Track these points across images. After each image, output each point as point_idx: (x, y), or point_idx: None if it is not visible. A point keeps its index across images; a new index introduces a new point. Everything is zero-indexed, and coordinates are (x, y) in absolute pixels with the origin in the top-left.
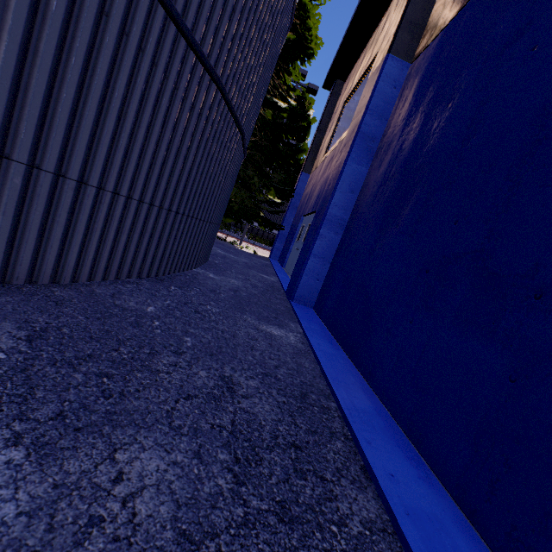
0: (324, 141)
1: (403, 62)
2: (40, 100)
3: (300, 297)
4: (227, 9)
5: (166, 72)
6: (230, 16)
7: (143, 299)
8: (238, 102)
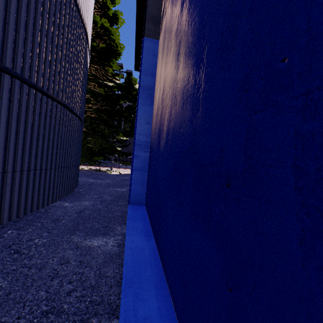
0: None
1: (154, 40)
2: None
3: (134, 200)
4: None
5: None
6: (4, 27)
7: None
8: (46, 84)
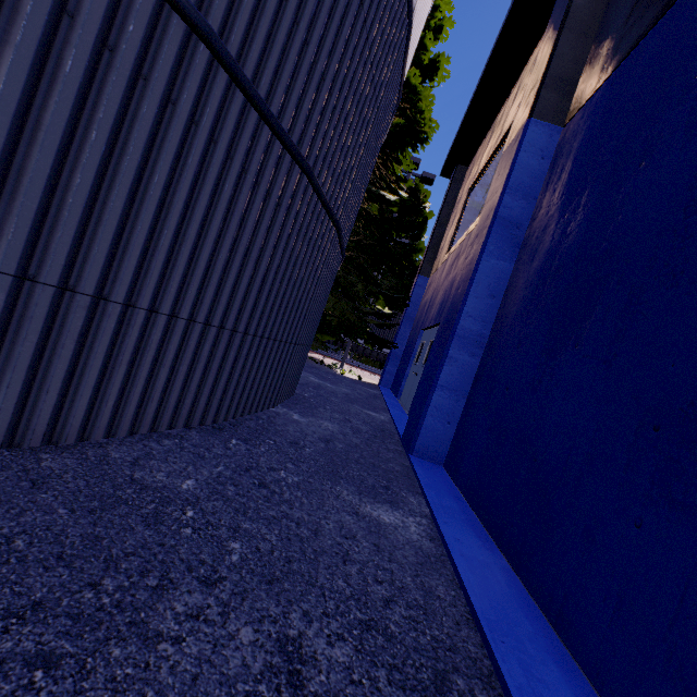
0: (446, 237)
1: (551, 126)
2: (41, 188)
3: (423, 448)
4: (314, 77)
5: (229, 150)
6: (319, 85)
7: (181, 466)
8: (331, 189)
